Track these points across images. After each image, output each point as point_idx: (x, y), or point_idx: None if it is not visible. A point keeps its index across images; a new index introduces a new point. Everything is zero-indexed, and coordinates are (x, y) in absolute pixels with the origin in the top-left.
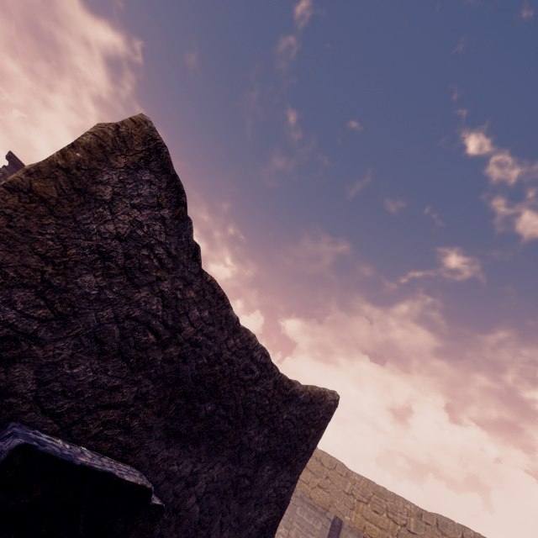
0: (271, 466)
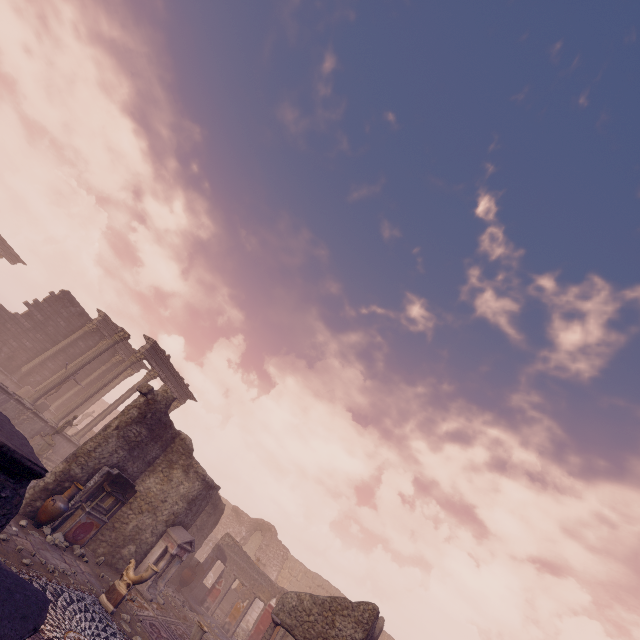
0: None
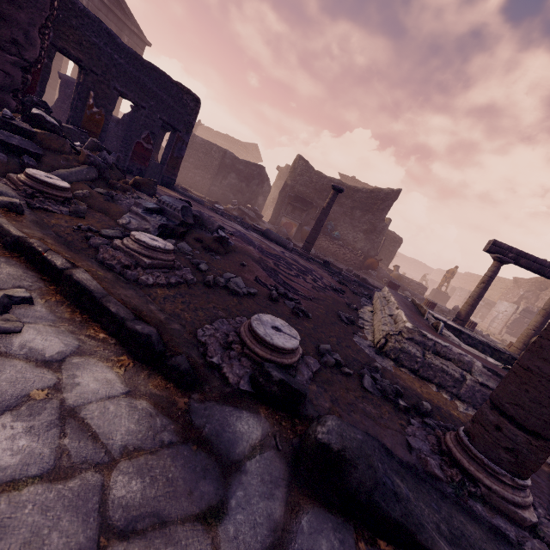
0: (360, 211)
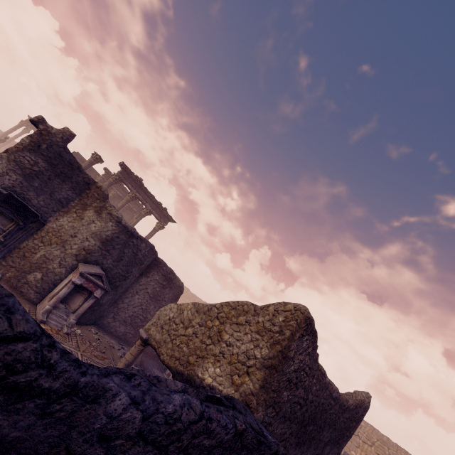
0: (329, 446)
